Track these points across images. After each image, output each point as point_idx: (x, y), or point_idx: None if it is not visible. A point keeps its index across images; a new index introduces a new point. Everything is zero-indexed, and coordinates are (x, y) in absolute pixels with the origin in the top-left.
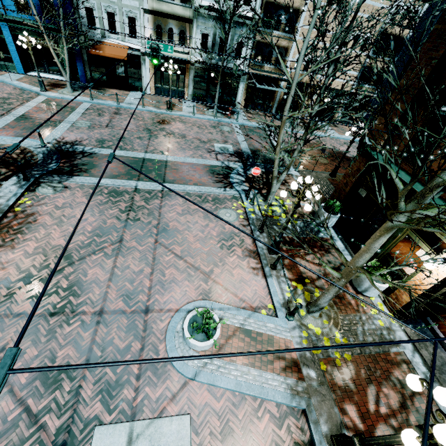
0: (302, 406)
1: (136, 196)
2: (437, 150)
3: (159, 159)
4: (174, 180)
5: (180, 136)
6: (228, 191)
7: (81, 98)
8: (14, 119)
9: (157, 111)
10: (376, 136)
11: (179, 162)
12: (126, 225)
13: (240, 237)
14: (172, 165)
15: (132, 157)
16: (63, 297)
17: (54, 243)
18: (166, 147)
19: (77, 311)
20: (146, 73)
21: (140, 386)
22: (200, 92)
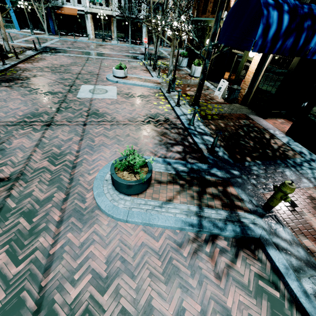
0: (159, 87)
1: (90, 58)
2: (209, 1)
3: (100, 52)
4: (108, 57)
5: (110, 49)
6: (136, 60)
7: (54, 37)
8: (21, 41)
9: (97, 42)
10: (194, 11)
11: (110, 53)
12: (86, 62)
13: (140, 68)
14: (106, 54)
15: (85, 51)
16: (63, 70)
17: (55, 63)
18: (103, 50)
19: (69, 73)
20: (89, 25)
21: (97, 82)
22: (121, 35)
